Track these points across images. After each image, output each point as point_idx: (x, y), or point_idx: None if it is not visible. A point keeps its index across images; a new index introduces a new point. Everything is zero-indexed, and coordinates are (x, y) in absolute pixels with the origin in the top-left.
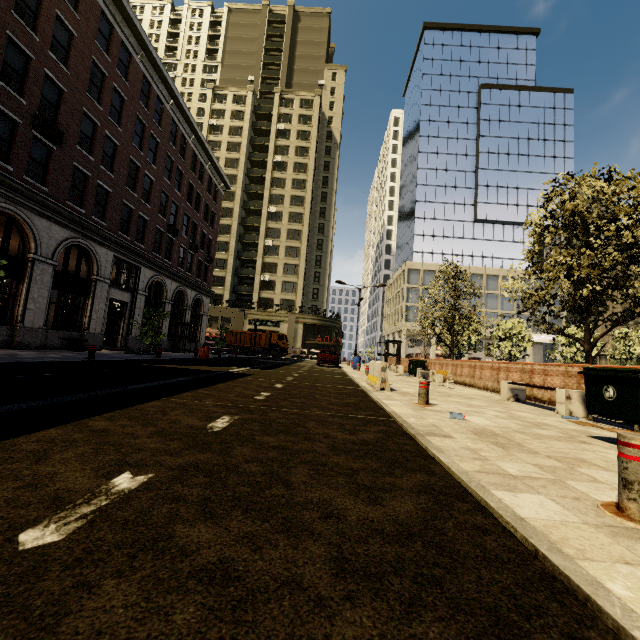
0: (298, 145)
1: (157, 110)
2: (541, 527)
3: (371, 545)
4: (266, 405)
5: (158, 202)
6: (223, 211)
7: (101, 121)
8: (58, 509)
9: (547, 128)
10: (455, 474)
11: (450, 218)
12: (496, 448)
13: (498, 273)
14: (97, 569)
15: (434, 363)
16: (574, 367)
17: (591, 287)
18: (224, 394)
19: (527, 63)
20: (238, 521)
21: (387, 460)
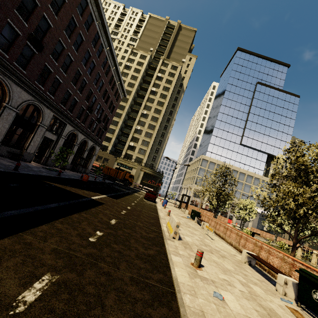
0: (165, 85)
1: (99, 50)
2: None
3: None
4: (91, 254)
5: (86, 94)
6: (120, 106)
7: (67, 47)
8: None
9: (284, 110)
10: None
11: (229, 139)
12: None
13: (246, 172)
14: None
15: (205, 216)
16: (289, 258)
17: (306, 210)
18: (70, 231)
19: (281, 78)
20: None
21: None
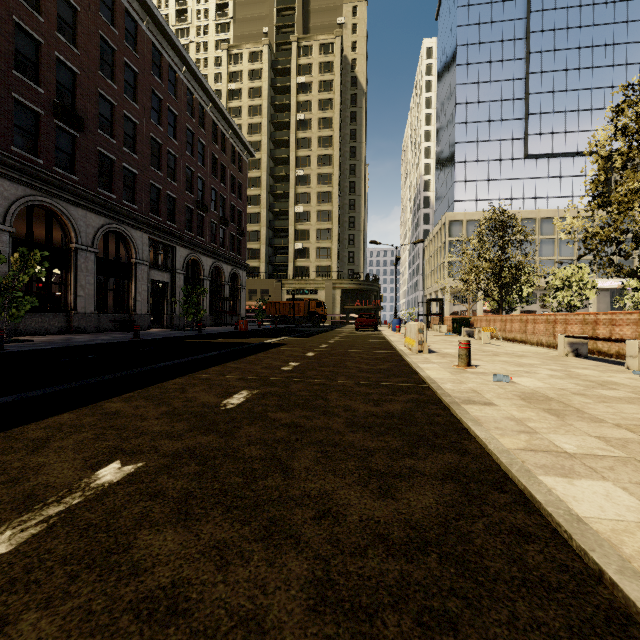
0: (321, 98)
1: (171, 80)
2: (608, 533)
3: (369, 559)
4: (291, 376)
5: (184, 179)
6: (251, 181)
7: (117, 100)
8: (24, 510)
9: (617, 28)
10: (493, 453)
11: (496, 158)
12: (548, 416)
13: (554, 215)
14: (26, 595)
15: (480, 320)
16: None
17: None
18: (251, 367)
19: None
20: (214, 524)
21: (411, 436)
